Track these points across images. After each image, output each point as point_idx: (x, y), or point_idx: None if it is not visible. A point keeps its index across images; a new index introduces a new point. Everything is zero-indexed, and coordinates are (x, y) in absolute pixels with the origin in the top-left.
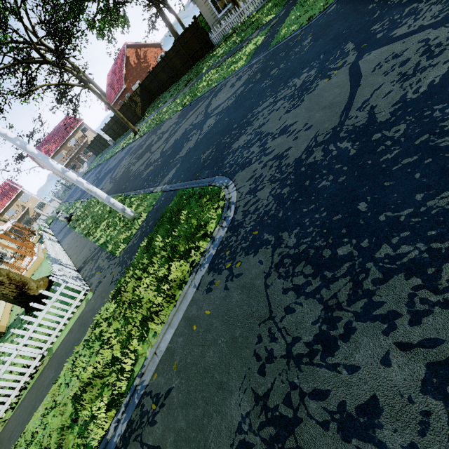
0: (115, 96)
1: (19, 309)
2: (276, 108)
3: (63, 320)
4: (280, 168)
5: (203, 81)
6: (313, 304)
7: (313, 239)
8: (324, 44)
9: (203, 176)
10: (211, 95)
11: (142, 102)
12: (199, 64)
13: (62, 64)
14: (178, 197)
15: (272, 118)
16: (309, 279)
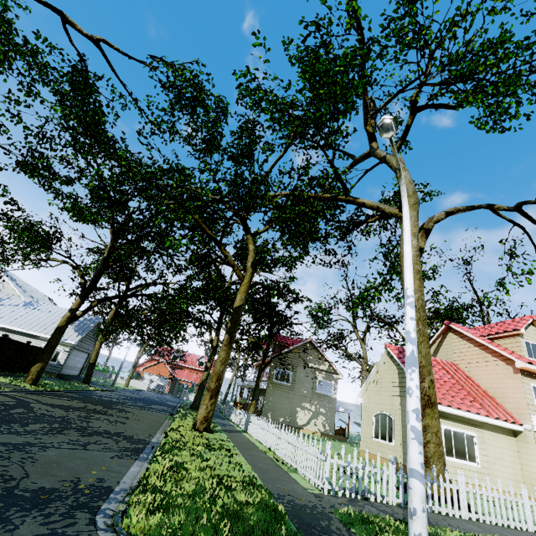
0: None
1: None
2: None
3: (309, 473)
4: None
5: None
6: None
7: None
8: None
9: None
10: None
11: None
12: None
13: None
14: None
15: None
16: None
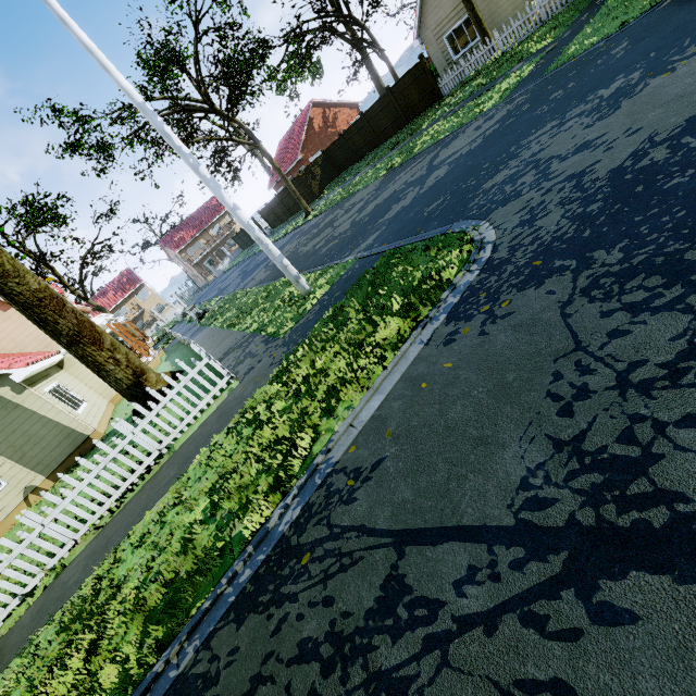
0: (285, 169)
1: (124, 415)
2: (565, 128)
3: (195, 410)
4: (581, 186)
5: (424, 136)
6: (670, 317)
7: (660, 246)
8: (656, 41)
9: (428, 229)
10: (438, 147)
11: (321, 176)
12: (416, 121)
13: (232, 115)
14: (386, 257)
15: (558, 140)
16: (656, 291)
